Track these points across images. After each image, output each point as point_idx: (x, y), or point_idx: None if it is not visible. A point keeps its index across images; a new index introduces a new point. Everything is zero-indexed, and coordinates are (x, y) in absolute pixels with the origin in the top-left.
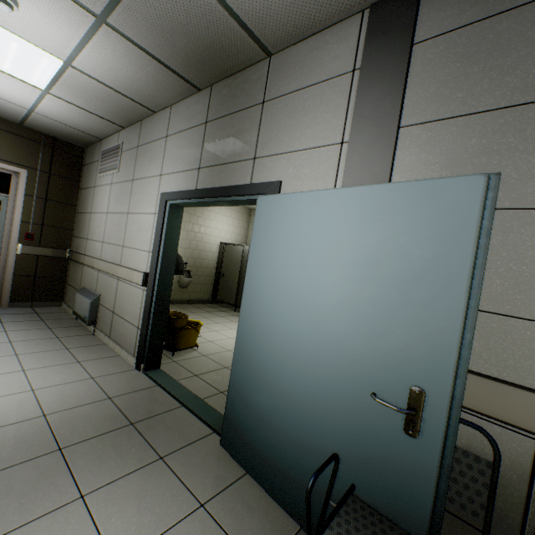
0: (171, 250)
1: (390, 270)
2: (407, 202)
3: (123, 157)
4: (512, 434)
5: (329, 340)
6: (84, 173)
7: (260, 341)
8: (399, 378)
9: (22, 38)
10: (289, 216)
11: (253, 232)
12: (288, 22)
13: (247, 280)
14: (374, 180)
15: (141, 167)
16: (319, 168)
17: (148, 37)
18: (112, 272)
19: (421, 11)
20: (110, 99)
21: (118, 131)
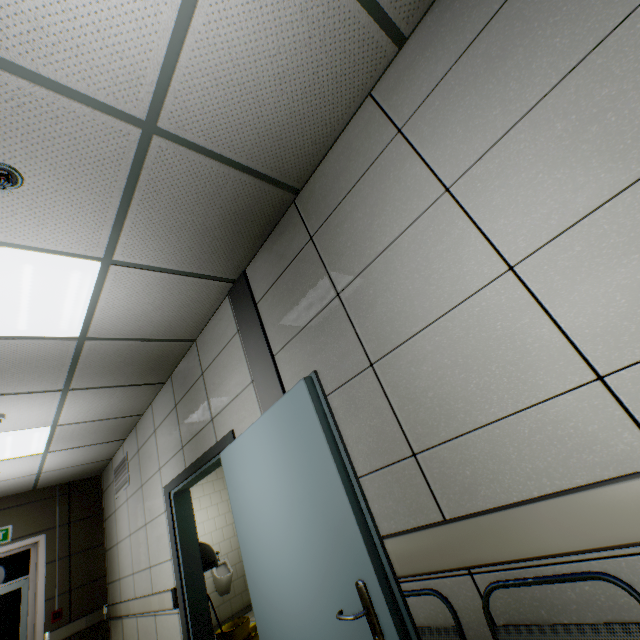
0: (191, 543)
1: (301, 475)
2: (285, 415)
3: (130, 467)
4: (456, 579)
5: (303, 570)
6: (105, 500)
7: (270, 609)
8: (348, 579)
9: (15, 430)
10: (241, 461)
11: (228, 489)
12: (188, 323)
13: (240, 542)
14: (277, 400)
15: (145, 469)
16: (249, 406)
17: (104, 379)
18: (147, 609)
19: (252, 285)
20: (101, 427)
21: (122, 444)
